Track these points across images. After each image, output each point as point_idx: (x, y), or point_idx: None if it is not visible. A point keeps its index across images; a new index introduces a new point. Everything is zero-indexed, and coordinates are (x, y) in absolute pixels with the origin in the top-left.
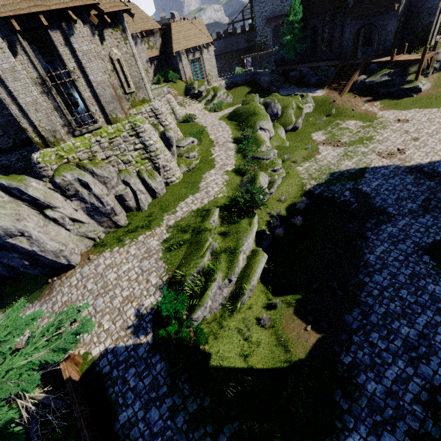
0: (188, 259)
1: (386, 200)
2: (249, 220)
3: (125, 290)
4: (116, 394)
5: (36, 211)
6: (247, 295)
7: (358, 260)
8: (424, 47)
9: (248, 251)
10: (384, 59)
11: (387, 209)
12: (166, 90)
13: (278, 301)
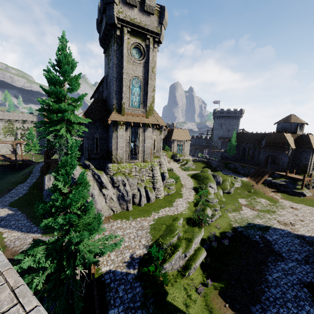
0: (165, 236)
1: (281, 248)
2: (199, 229)
3: (126, 242)
4: (110, 297)
5: (98, 188)
6: (192, 271)
7: (261, 276)
8: (304, 174)
9: (196, 246)
10: (282, 173)
11: (282, 253)
12: (164, 154)
13: (209, 282)
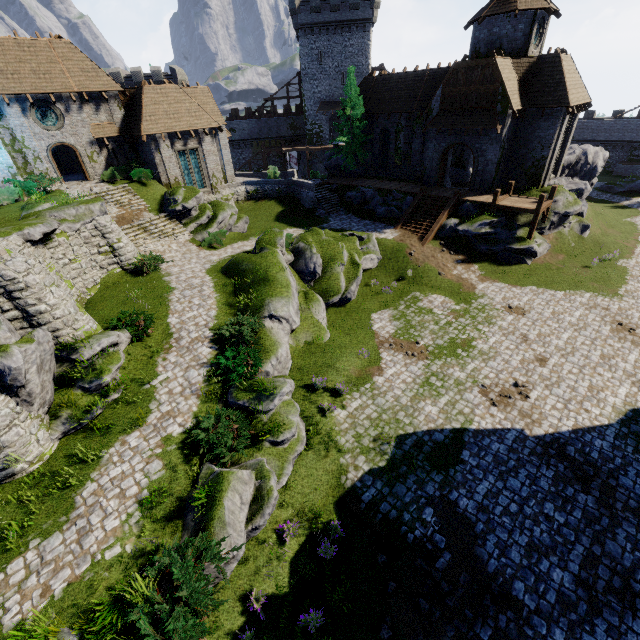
0: None
1: (508, 551)
2: None
3: None
4: None
5: None
6: None
7: None
8: (540, 195)
9: None
10: (483, 199)
11: (513, 585)
12: (98, 210)
13: None
